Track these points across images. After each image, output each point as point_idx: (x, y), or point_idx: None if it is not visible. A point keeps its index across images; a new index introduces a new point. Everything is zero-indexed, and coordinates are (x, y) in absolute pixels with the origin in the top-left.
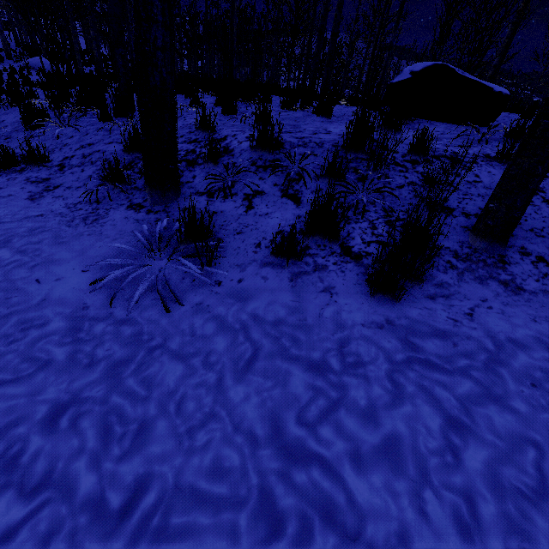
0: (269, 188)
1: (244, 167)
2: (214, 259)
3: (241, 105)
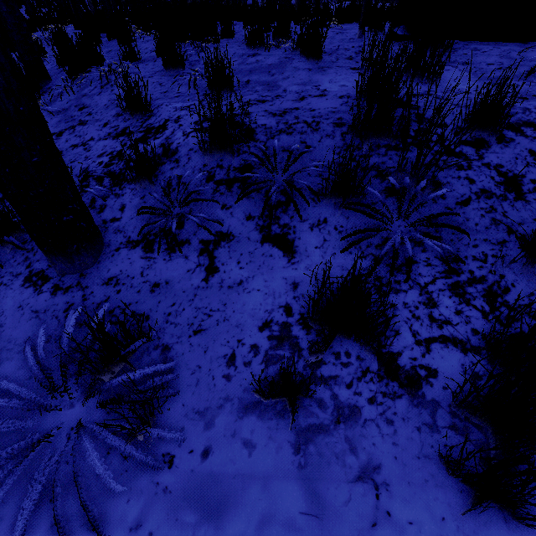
0: (240, 225)
1: (193, 192)
2: (155, 409)
3: (191, 49)
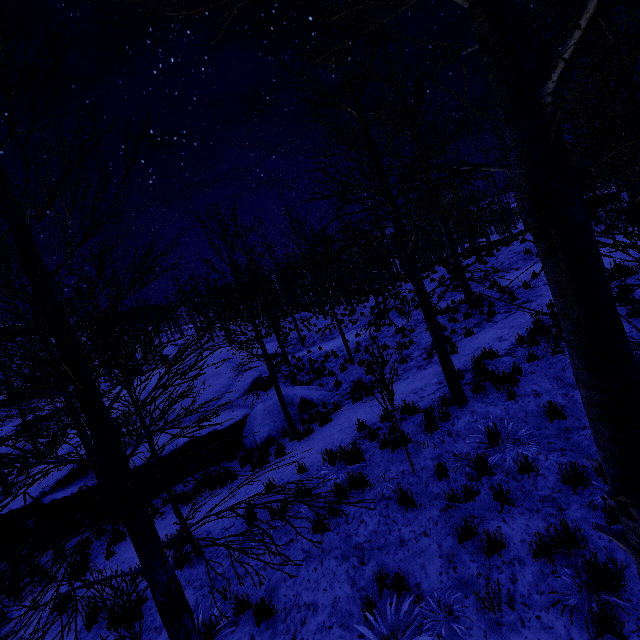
0: None
1: None
2: None
3: (518, 241)
